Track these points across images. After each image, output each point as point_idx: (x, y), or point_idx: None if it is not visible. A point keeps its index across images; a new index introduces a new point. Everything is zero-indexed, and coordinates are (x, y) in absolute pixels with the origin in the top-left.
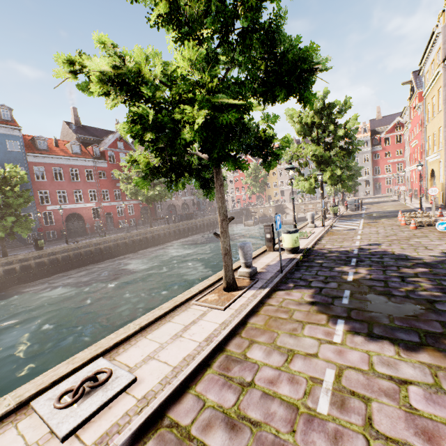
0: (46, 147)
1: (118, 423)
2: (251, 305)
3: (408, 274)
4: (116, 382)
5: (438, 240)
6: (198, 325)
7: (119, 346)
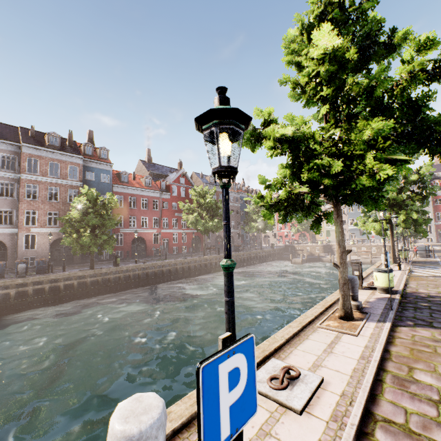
0: (127, 180)
1: (338, 409)
2: (384, 335)
3: None
4: (309, 378)
5: None
6: (341, 345)
7: (277, 352)
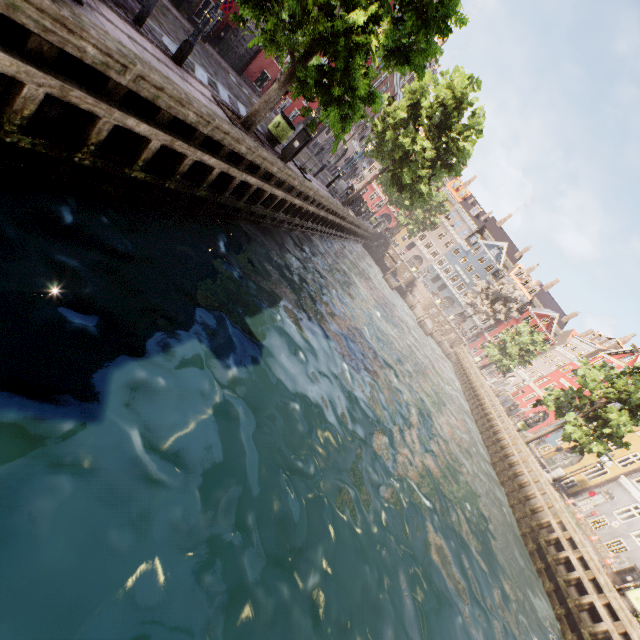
0: None
1: None
2: None
3: None
4: None
5: None
6: None
7: None
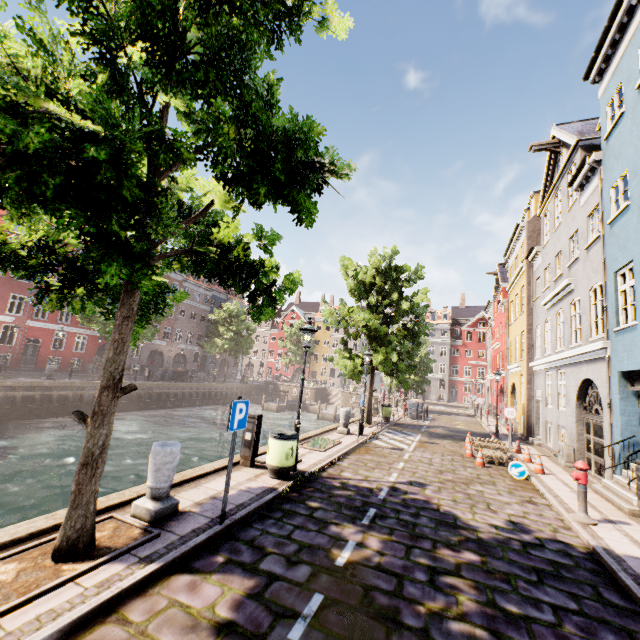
0: None
1: None
2: (63, 621)
3: (445, 565)
4: None
5: (508, 493)
6: None
7: None
